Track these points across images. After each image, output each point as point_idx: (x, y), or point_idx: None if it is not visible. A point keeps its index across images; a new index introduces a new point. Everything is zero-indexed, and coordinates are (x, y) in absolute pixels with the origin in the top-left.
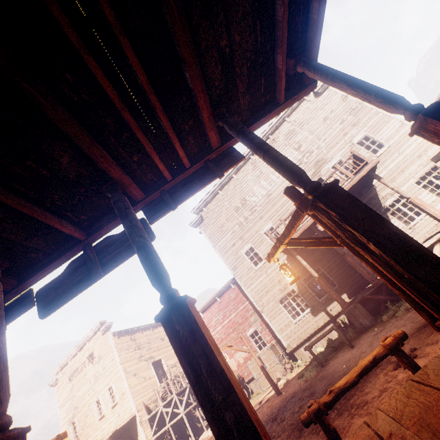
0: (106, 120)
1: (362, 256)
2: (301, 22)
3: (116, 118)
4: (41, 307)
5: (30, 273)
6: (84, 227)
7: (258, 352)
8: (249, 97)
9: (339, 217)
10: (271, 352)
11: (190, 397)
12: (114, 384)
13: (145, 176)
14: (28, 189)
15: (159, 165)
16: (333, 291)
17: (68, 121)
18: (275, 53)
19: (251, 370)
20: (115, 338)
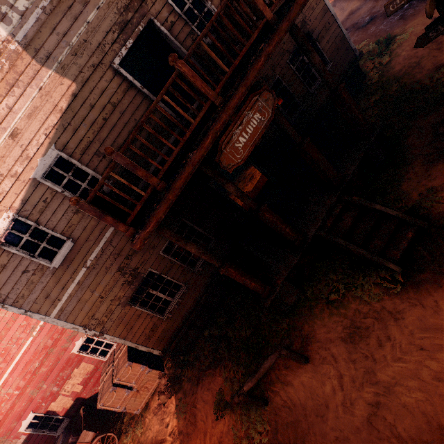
0: None
1: None
2: None
3: None
4: None
5: None
6: None
7: (103, 361)
8: None
9: None
10: (134, 365)
11: None
12: None
13: None
14: None
15: None
16: (250, 277)
17: None
18: None
19: (110, 409)
20: None
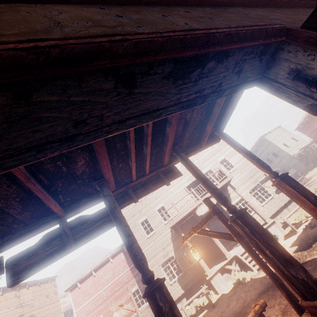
0: (117, 144)
1: (249, 250)
2: (221, 113)
3: (123, 143)
4: (11, 275)
5: (6, 241)
6: (64, 206)
7: None
8: (189, 141)
9: (250, 231)
10: (149, 310)
11: None
12: None
13: (119, 175)
14: (46, 178)
15: (133, 171)
16: (202, 260)
17: (102, 145)
18: (207, 124)
19: None
20: None
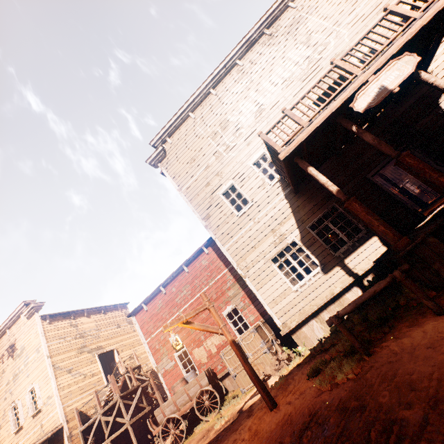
0: None
1: None
2: None
3: None
4: None
5: None
6: None
7: (237, 337)
8: None
9: None
10: (256, 336)
11: (143, 400)
12: (38, 385)
13: None
14: None
15: None
16: (378, 219)
17: None
18: None
19: (225, 363)
20: (44, 323)
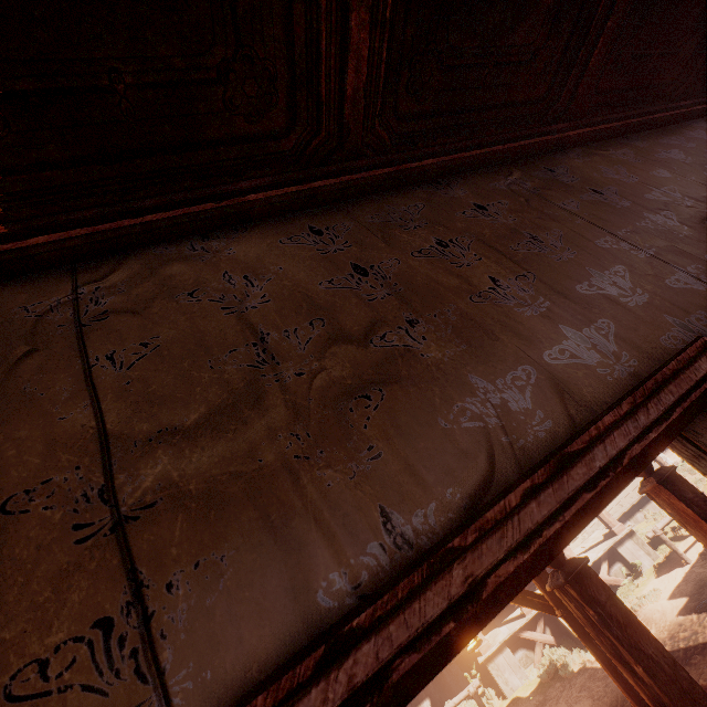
0: None
1: (591, 643)
2: None
3: None
4: None
5: None
6: None
7: None
8: None
9: (599, 618)
10: None
11: None
12: None
13: None
14: None
15: None
16: None
17: None
18: None
19: None
20: None
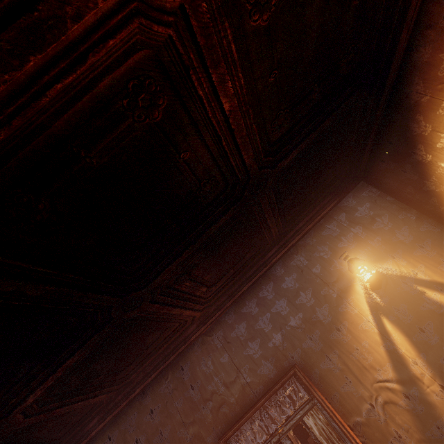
0: None
1: None
2: None
3: None
4: None
5: None
6: None
7: None
8: None
9: None
10: None
11: None
12: None
13: None
14: None
15: None
16: None
17: None
18: None
19: None
20: None
